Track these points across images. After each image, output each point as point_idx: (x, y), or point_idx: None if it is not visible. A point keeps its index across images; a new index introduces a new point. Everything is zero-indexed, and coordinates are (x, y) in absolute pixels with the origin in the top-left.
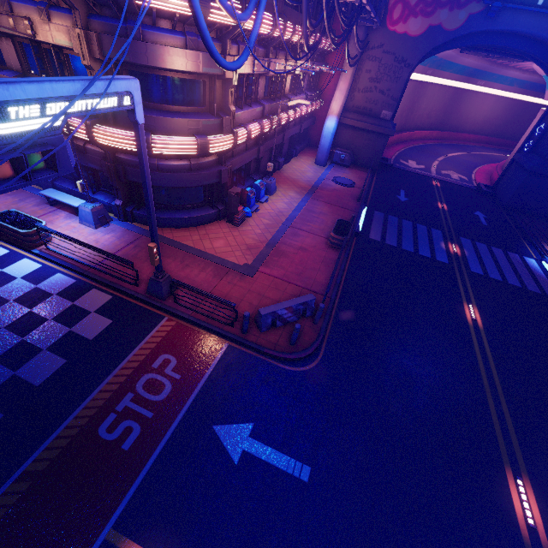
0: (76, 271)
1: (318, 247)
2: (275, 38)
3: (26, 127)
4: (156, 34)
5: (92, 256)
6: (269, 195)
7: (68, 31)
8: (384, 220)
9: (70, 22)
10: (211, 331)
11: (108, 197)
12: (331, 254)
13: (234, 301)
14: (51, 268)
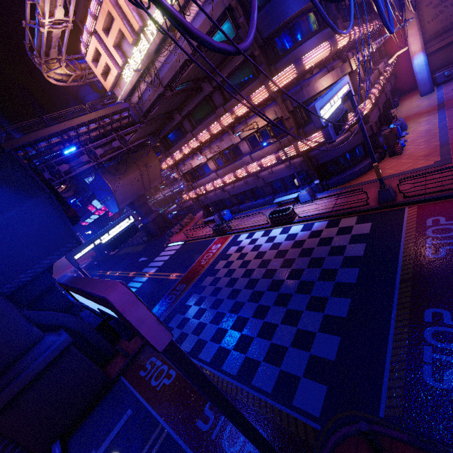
0: (324, 217)
1: None
2: (359, 39)
3: (336, 105)
4: (314, 78)
5: (325, 209)
6: (404, 131)
7: (273, 112)
8: None
9: (274, 107)
10: (452, 198)
11: (306, 186)
12: None
13: (452, 178)
14: (309, 223)
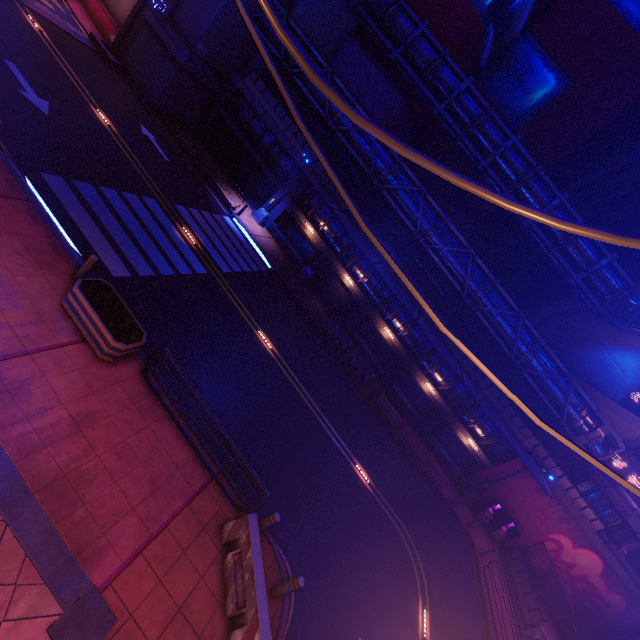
0: None
1: (95, 384)
2: None
3: None
4: None
5: None
6: None
7: None
8: (83, 204)
9: None
10: None
11: None
12: (132, 381)
13: None
14: None
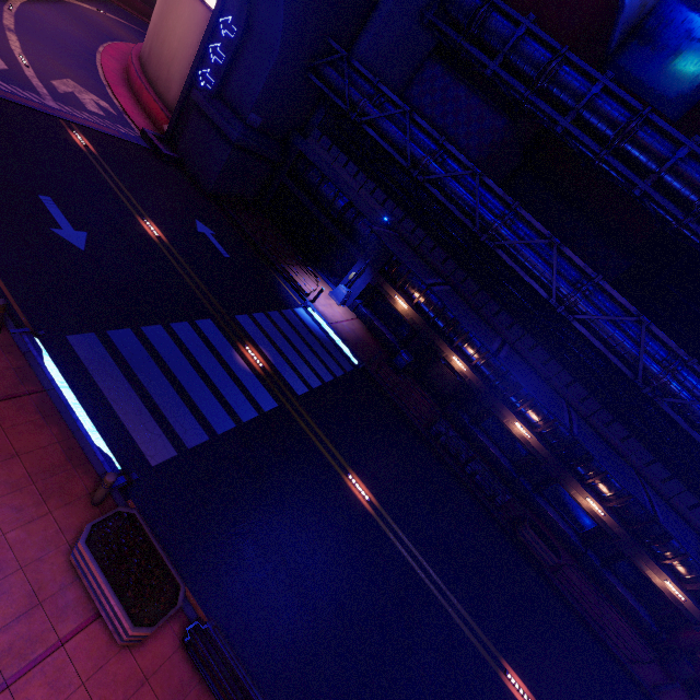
0: None
1: None
2: None
3: None
4: None
5: None
6: None
7: None
8: (117, 363)
9: None
10: None
11: None
12: (168, 667)
13: None
14: None
